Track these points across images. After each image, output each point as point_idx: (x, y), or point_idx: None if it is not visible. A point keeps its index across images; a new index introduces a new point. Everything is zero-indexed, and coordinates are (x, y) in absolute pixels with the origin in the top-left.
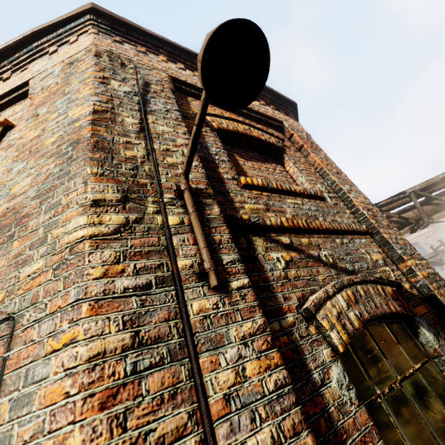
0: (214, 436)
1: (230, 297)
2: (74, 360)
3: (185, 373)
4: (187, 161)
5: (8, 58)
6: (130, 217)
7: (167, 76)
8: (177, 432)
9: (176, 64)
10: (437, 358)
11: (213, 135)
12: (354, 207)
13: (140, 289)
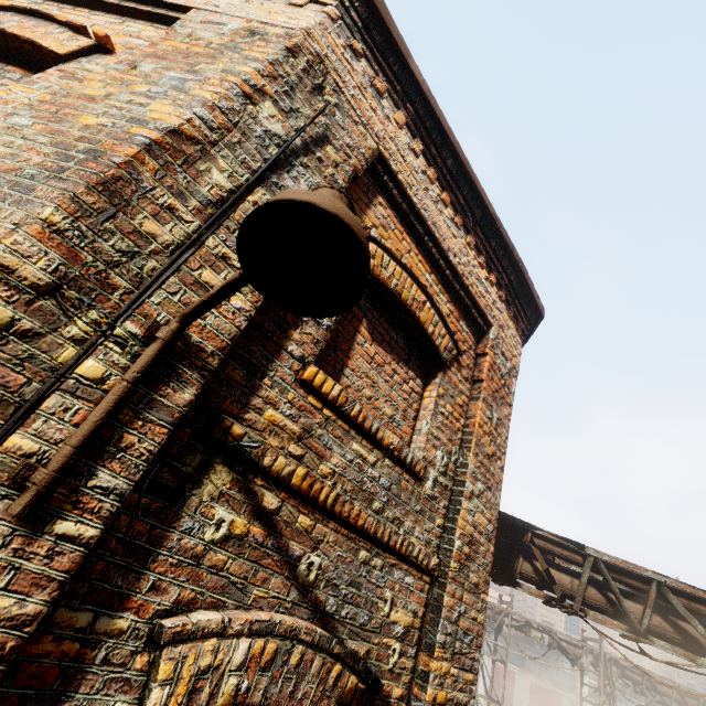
0: None
1: (31, 541)
2: None
3: None
4: (198, 305)
5: None
6: (21, 322)
7: (373, 147)
8: None
9: (414, 138)
10: None
11: None
12: (453, 523)
13: None
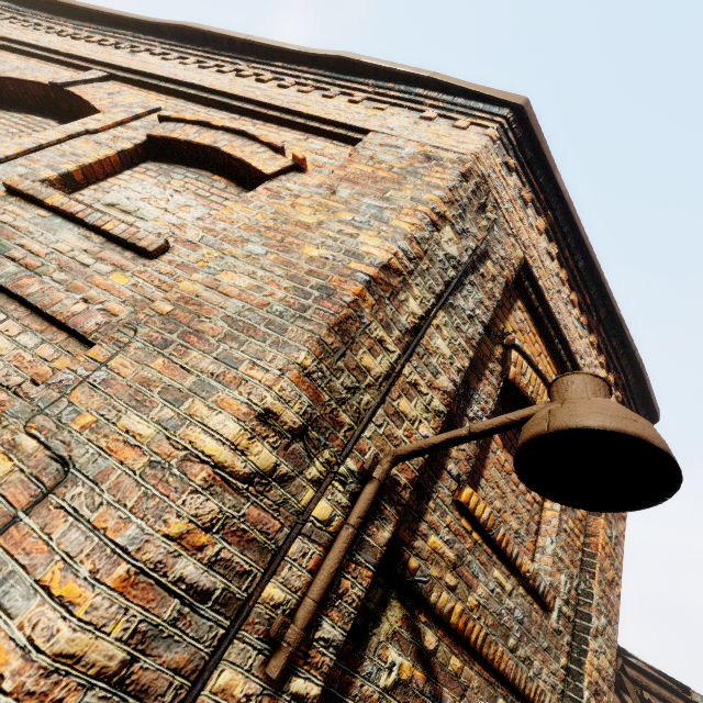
0: None
1: (274, 701)
2: (47, 637)
3: None
4: (415, 450)
5: (380, 79)
6: (280, 467)
7: (521, 256)
8: None
9: (550, 242)
10: None
11: (497, 383)
12: (578, 666)
13: (193, 593)
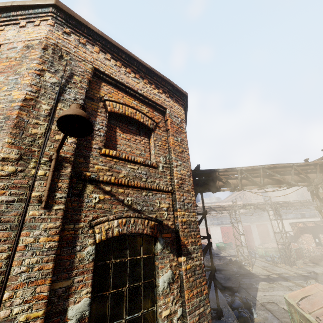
0: (14, 255)
1: (50, 212)
2: None
3: (13, 235)
4: (58, 146)
5: None
6: (18, 169)
7: (91, 67)
8: (1, 250)
9: (105, 54)
10: (156, 256)
11: (105, 115)
12: (173, 176)
13: (8, 202)
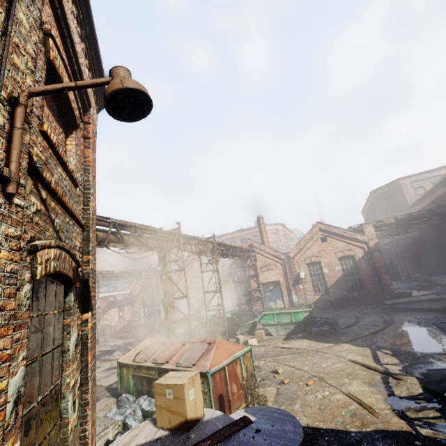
0: None
1: (11, 206)
2: None
3: None
4: (44, 91)
5: None
6: None
7: None
8: None
9: None
10: (67, 311)
11: (44, 61)
12: (88, 206)
13: None
